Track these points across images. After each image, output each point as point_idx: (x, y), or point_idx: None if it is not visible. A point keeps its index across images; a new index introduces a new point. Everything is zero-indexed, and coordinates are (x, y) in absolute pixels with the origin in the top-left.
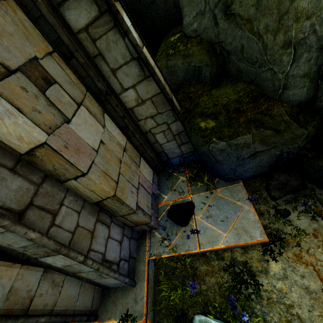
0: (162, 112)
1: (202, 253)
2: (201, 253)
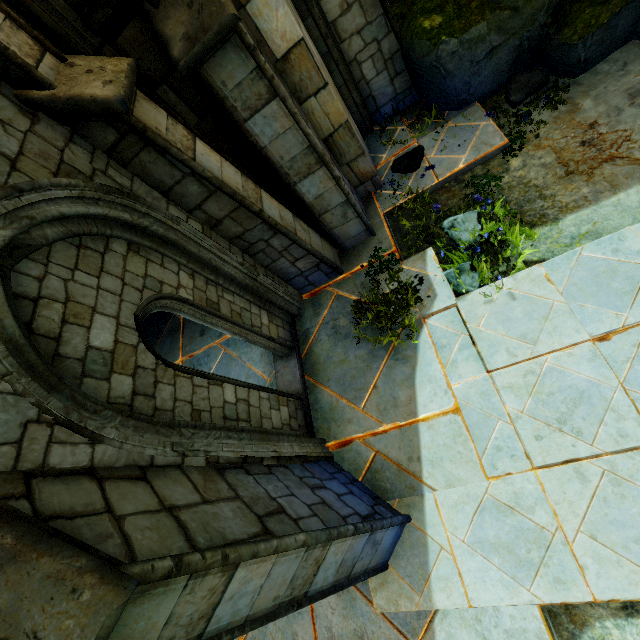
0: (372, 21)
1: (440, 186)
2: (439, 186)
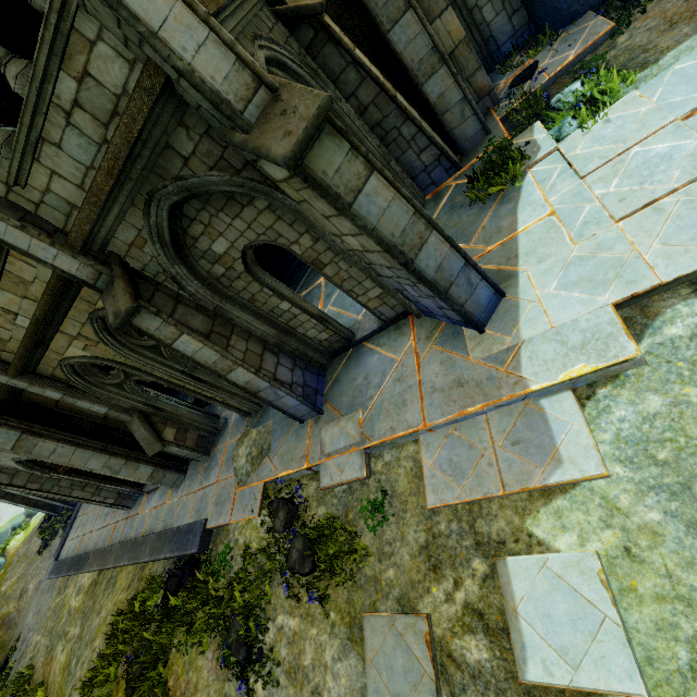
0: None
1: (552, 83)
2: (551, 83)
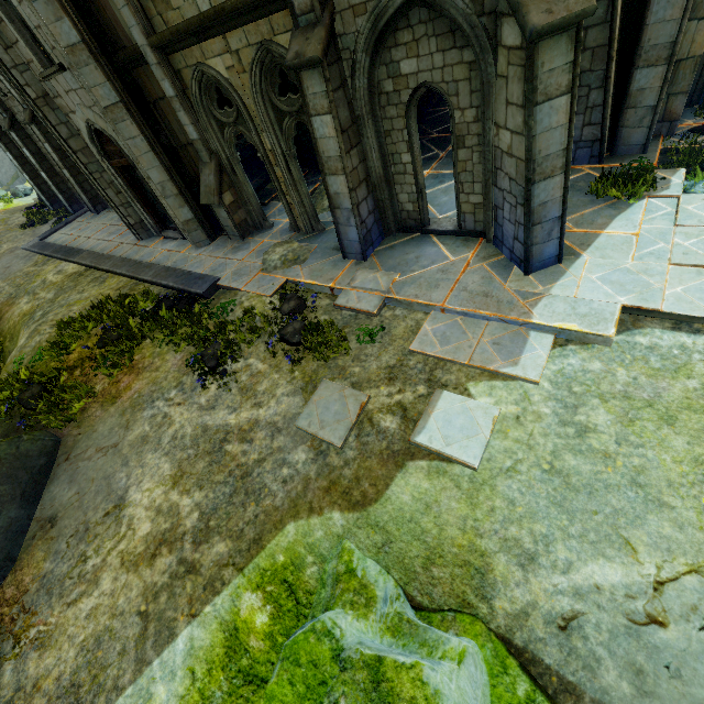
0: None
1: None
2: None
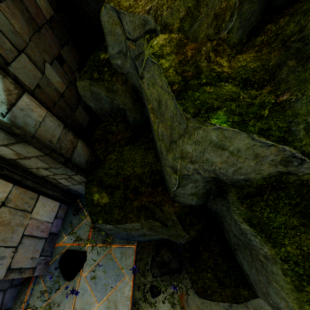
0: (57, 167)
1: None
2: None
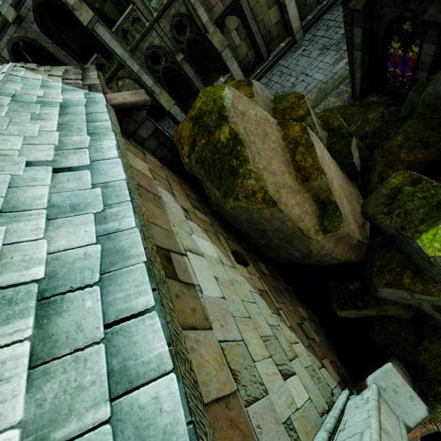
0: None
1: None
2: None
